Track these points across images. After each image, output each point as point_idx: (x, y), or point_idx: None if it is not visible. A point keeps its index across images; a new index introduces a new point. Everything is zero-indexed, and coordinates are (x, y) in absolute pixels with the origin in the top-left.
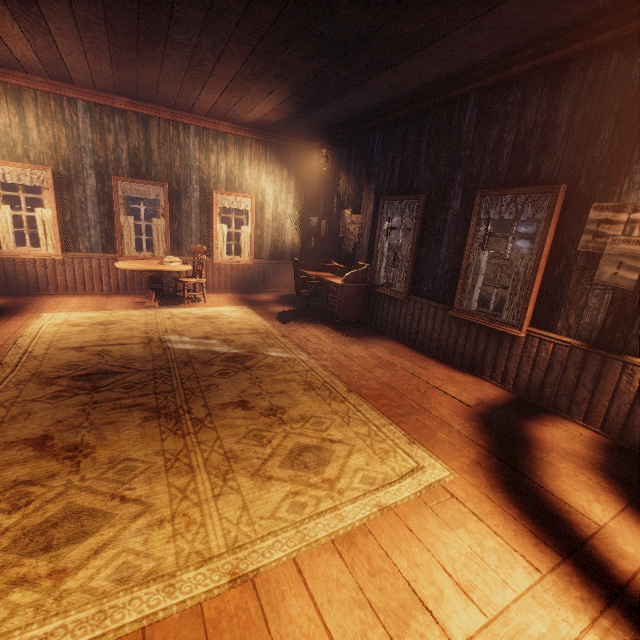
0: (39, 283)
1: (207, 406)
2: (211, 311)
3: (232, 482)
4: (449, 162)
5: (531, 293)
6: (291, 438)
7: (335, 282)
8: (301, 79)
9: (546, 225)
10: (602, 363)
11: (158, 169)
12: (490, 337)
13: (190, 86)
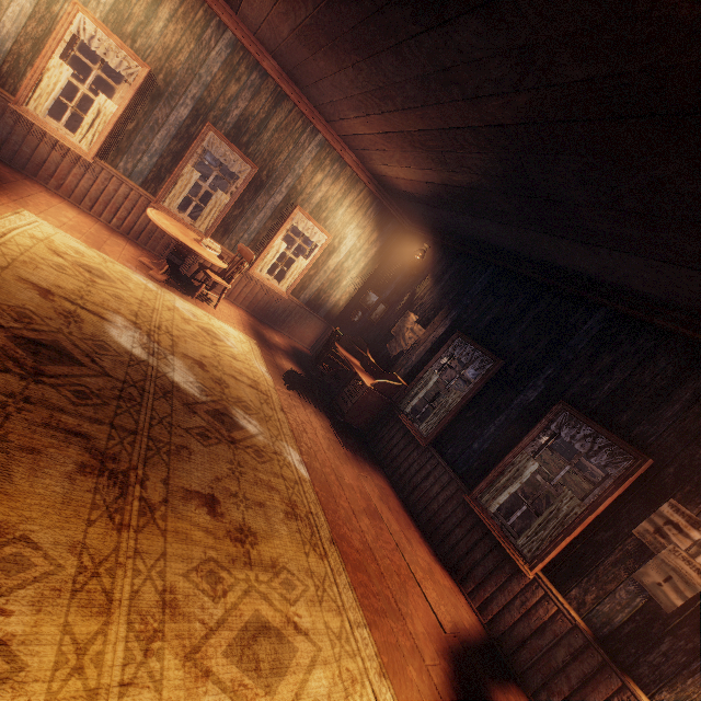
0: (43, 167)
1: (168, 484)
2: (218, 326)
3: (155, 661)
4: (546, 351)
5: (563, 540)
6: (252, 599)
7: (364, 380)
8: (463, 182)
9: (614, 485)
10: (600, 667)
11: (259, 149)
12: (493, 551)
13: (353, 106)
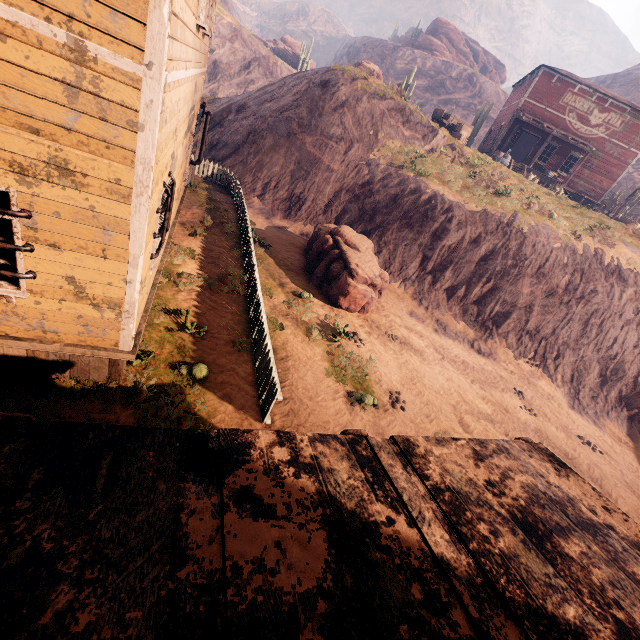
0: None
1: None
2: None
3: None
4: None
5: None
6: None
7: None
8: None
9: None
10: None
11: None
12: None
13: None
